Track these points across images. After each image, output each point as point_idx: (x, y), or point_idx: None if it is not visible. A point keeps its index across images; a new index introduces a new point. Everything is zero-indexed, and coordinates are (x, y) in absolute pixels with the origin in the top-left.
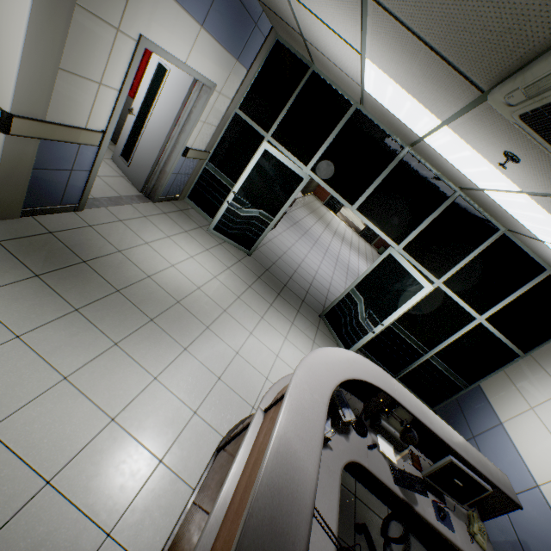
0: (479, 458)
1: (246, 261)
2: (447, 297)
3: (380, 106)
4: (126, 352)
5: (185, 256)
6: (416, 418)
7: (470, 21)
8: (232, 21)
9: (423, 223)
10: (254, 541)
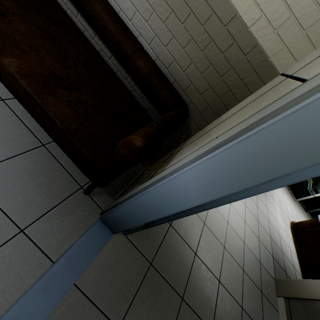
0: None
1: None
2: None
3: None
4: (267, 199)
5: None
6: None
7: None
8: None
9: None
10: None
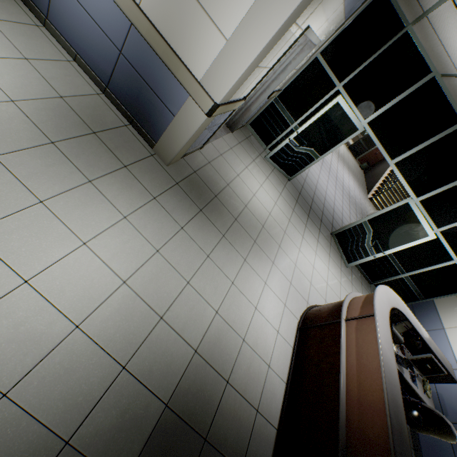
0: (441, 355)
1: (288, 186)
2: (438, 241)
3: None
4: (250, 265)
5: (258, 186)
6: (416, 331)
7: None
8: None
9: (446, 186)
10: (390, 397)
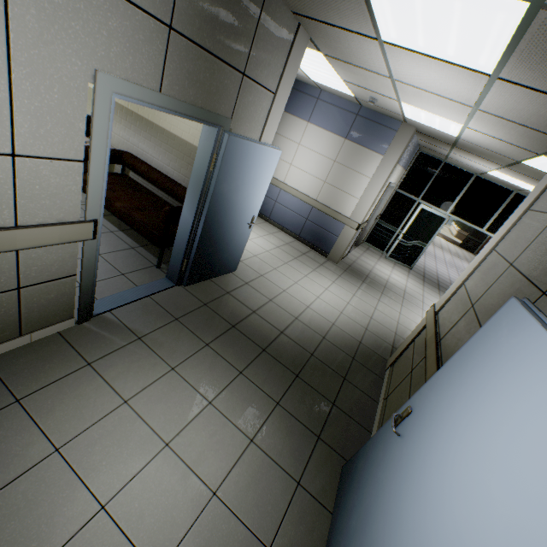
0: None
1: (411, 272)
2: None
3: (497, 178)
4: (406, 308)
5: (389, 272)
6: None
7: None
8: (409, 158)
9: None
10: None
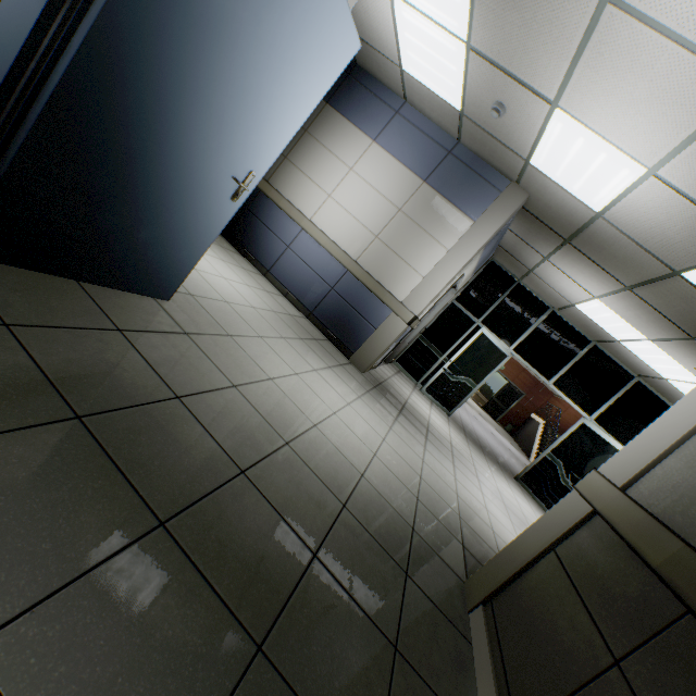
0: None
1: (451, 420)
2: None
3: (585, 316)
4: (460, 471)
5: (428, 410)
6: None
7: (694, 318)
8: (485, 257)
9: (610, 399)
10: None
